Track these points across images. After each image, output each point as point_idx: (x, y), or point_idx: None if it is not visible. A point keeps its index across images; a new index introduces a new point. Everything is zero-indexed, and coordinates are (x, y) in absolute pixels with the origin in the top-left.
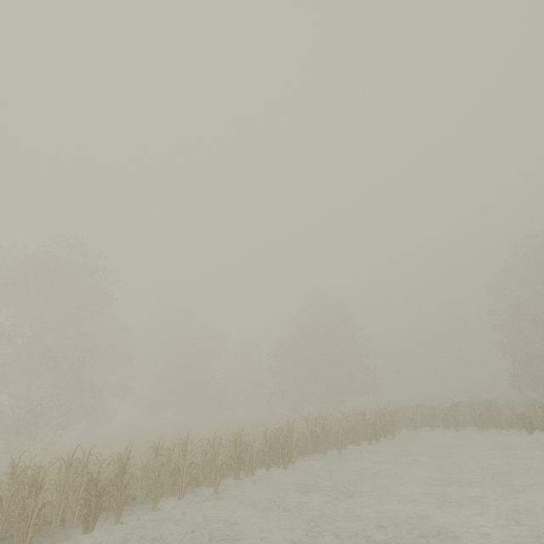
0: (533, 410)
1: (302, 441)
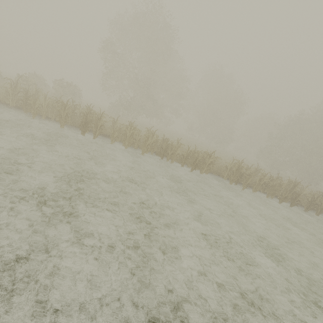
0: None
1: (224, 170)
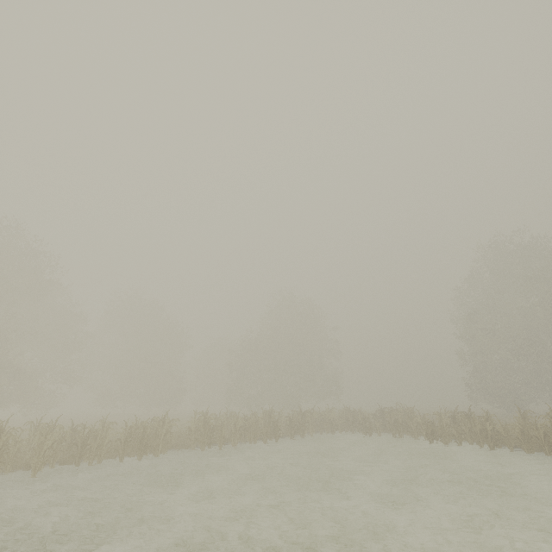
0: (439, 419)
1: (188, 435)
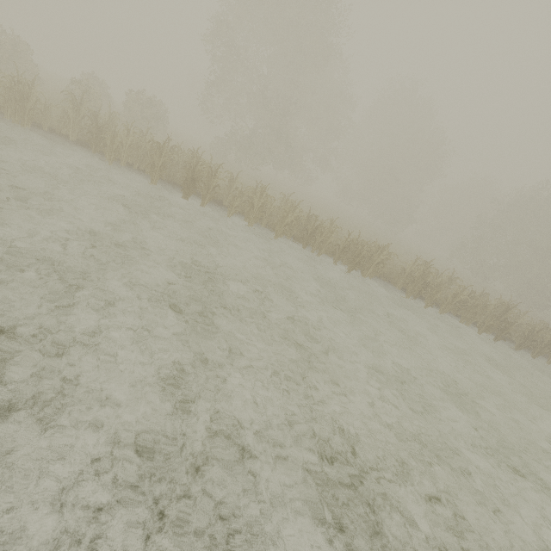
0: None
1: (399, 274)
